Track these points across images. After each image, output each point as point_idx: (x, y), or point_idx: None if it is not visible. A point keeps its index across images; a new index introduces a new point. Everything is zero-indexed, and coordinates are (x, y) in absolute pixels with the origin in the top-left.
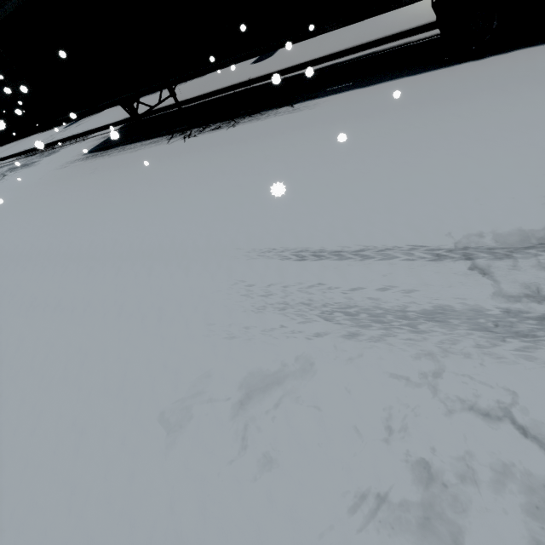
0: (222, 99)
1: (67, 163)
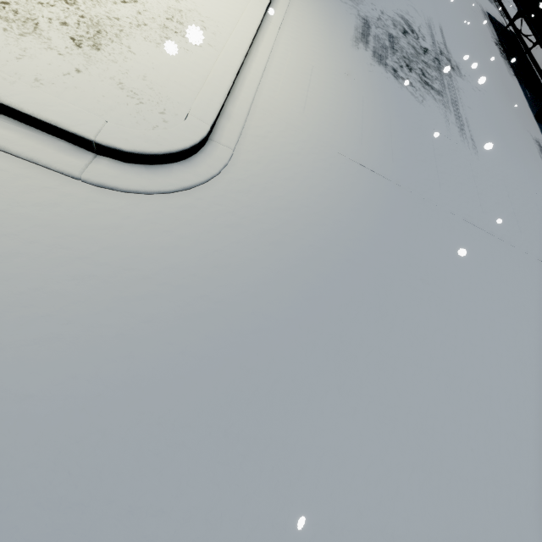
0: (532, 71)
1: (480, 4)
